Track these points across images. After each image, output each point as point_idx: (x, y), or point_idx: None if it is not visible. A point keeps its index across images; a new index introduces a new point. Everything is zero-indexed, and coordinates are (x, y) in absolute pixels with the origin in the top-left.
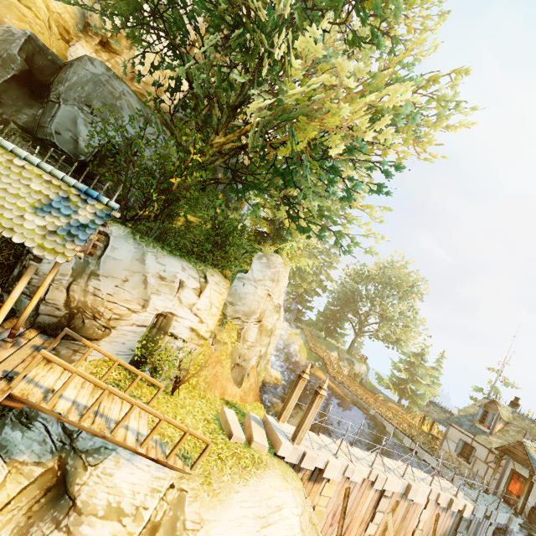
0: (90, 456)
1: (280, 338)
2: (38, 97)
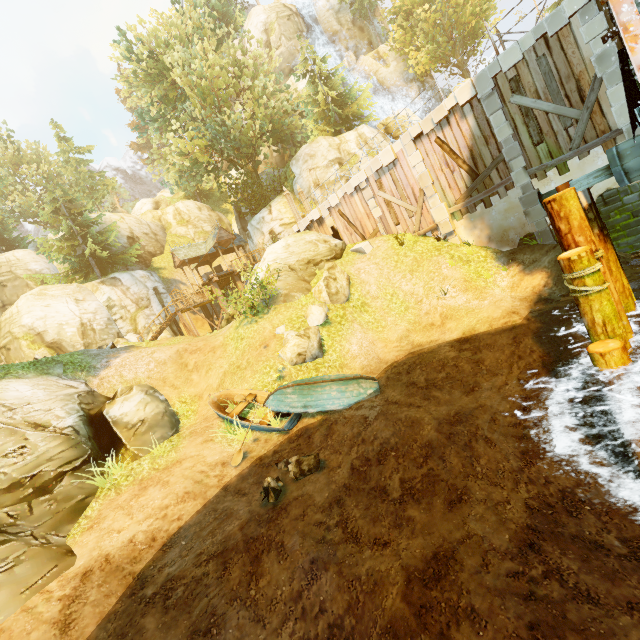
0: None
1: None
2: None
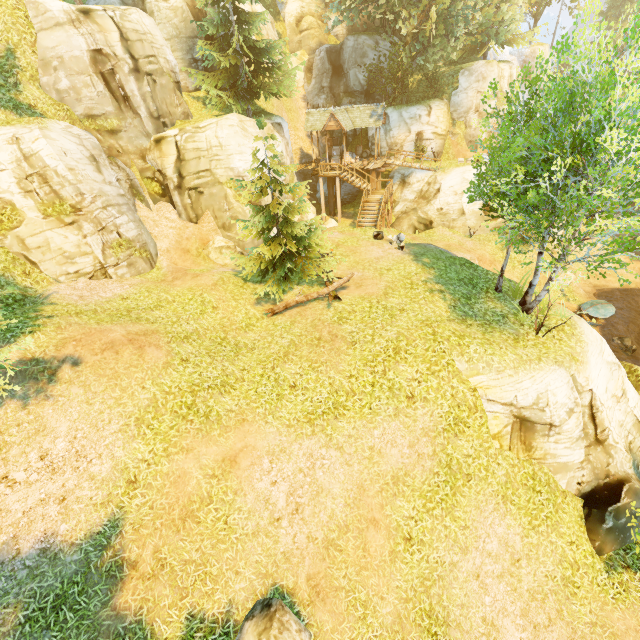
0: (409, 175)
1: None
2: (340, 74)
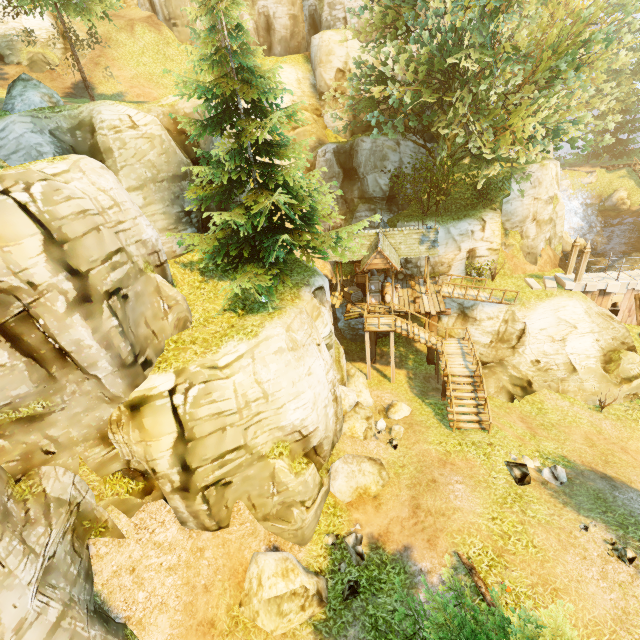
0: (472, 308)
1: (595, 194)
2: (351, 177)
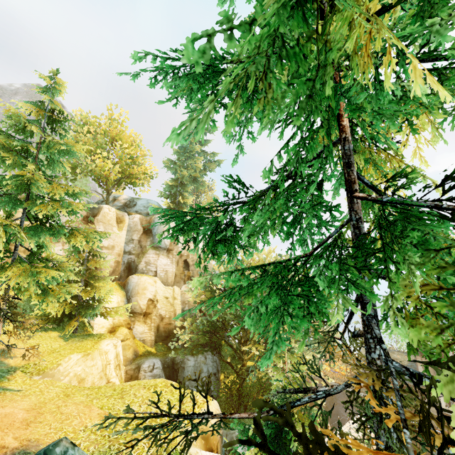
0: None
1: None
2: None
